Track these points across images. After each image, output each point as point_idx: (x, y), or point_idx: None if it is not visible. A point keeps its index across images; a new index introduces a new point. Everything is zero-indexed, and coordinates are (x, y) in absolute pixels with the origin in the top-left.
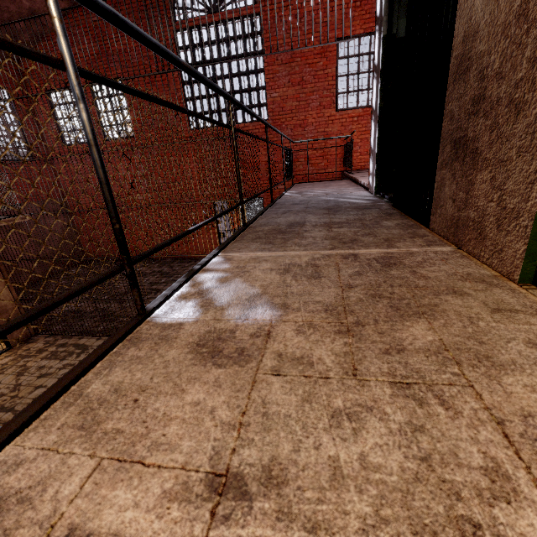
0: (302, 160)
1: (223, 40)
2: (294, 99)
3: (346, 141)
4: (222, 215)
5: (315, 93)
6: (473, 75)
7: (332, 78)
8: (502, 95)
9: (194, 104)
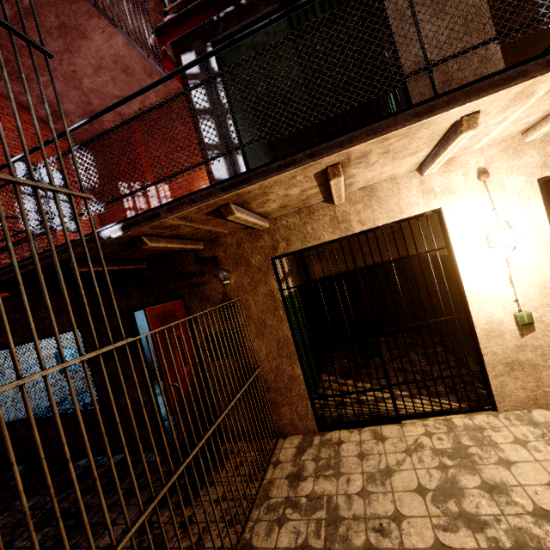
0: None
1: None
2: None
3: None
4: (510, 34)
5: None
6: (436, 74)
7: None
8: (467, 75)
9: None
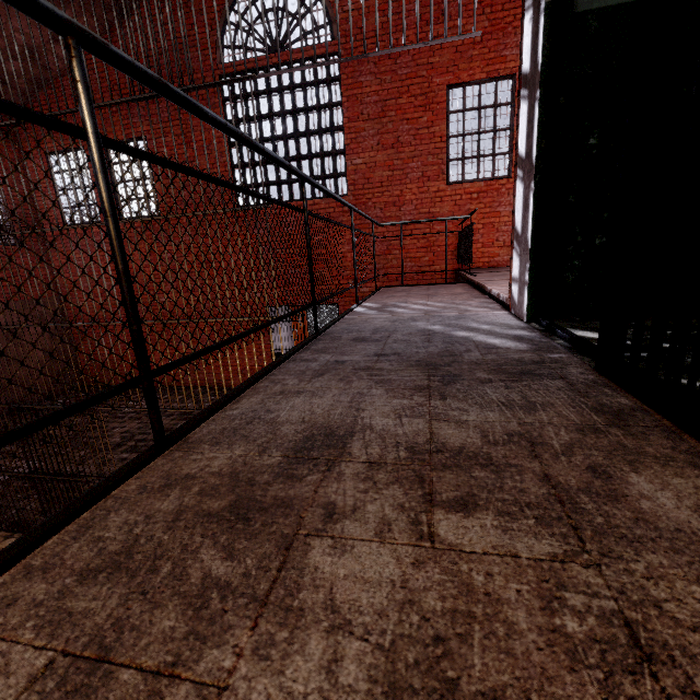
0: (396, 252)
1: (287, 88)
2: (386, 167)
3: (461, 226)
4: None
5: (415, 159)
6: None
7: (441, 139)
8: None
9: (244, 173)
